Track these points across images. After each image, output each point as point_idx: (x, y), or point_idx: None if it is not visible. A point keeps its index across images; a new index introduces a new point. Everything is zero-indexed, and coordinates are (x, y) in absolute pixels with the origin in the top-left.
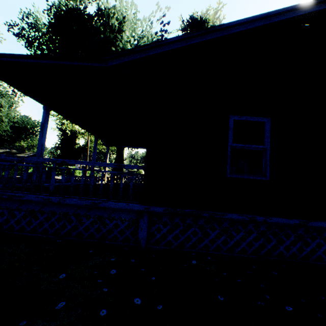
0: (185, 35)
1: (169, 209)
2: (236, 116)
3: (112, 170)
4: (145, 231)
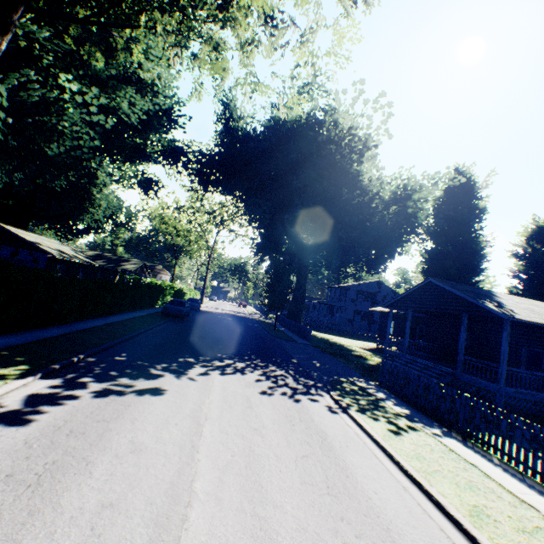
0: None
1: None
2: None
3: (290, 309)
4: None
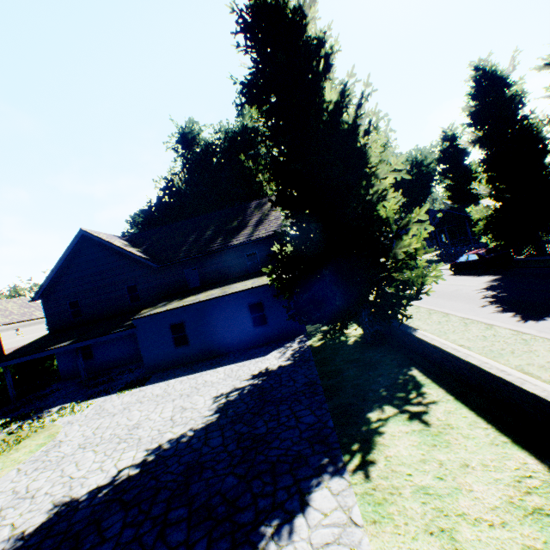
0: None
1: None
2: None
3: None
4: None
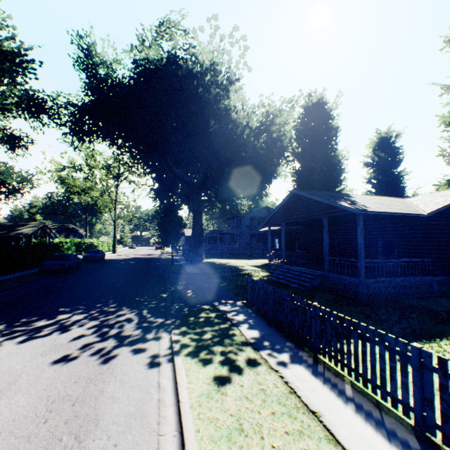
0: None
1: (444, 277)
2: None
3: (191, 243)
4: (435, 288)
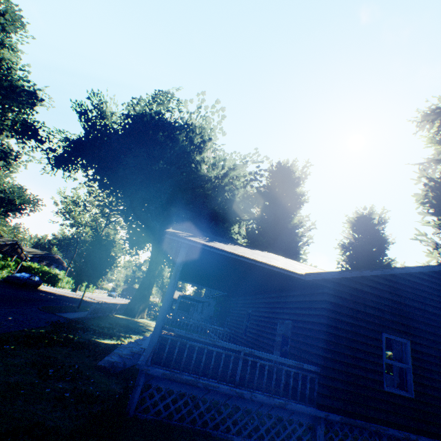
0: (360, 270)
1: (344, 418)
2: (386, 334)
3: (135, 294)
4: (322, 439)
